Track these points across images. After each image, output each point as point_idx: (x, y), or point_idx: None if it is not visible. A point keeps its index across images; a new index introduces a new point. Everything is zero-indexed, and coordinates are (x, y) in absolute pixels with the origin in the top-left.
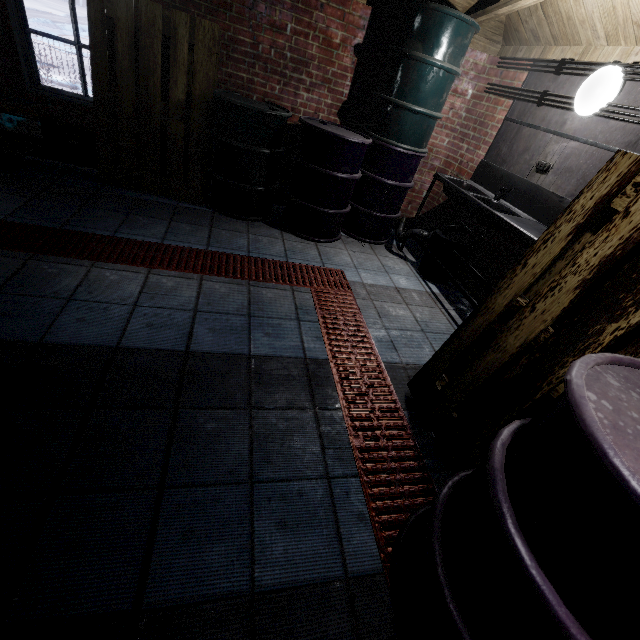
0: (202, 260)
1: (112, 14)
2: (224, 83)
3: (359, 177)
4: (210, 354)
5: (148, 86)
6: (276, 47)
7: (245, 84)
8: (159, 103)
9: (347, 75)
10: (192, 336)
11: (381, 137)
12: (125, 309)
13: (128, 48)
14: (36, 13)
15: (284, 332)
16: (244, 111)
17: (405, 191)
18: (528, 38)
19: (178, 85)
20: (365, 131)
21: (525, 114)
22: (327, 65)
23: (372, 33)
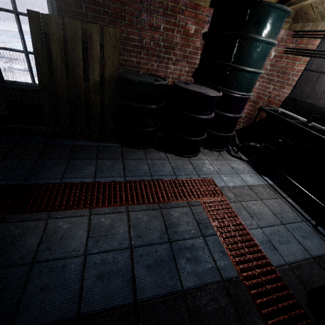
0: (124, 191)
1: (47, 30)
2: (122, 65)
3: (213, 115)
4: (154, 300)
5: (75, 74)
6: (154, 40)
7: (135, 64)
8: (82, 84)
9: (198, 52)
10: (135, 280)
11: (226, 89)
12: (78, 262)
13: (59, 51)
14: (5, 31)
15: (198, 253)
16: (140, 84)
17: (239, 118)
18: (315, 17)
19: (94, 71)
20: (213, 85)
21: (323, 66)
22: (186, 47)
23: (213, 25)
